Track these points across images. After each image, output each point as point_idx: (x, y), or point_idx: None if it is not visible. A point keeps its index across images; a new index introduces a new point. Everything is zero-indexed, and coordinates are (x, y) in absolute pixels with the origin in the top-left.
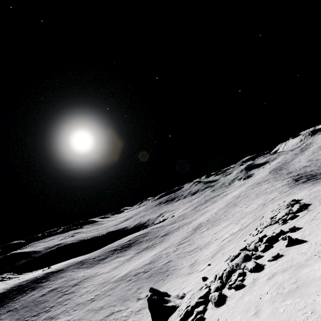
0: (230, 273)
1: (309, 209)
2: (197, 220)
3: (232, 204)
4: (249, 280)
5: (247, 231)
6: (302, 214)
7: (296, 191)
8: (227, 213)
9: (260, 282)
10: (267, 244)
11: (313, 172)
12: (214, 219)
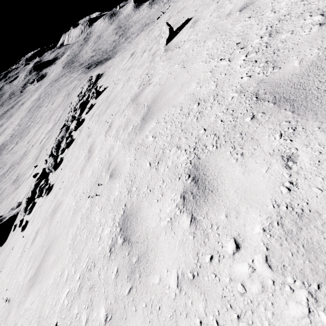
0: (59, 145)
1: (104, 75)
2: None
3: (36, 107)
4: (77, 134)
5: (61, 121)
6: (100, 81)
7: (91, 73)
8: (34, 118)
9: (85, 126)
10: (81, 108)
11: (99, 60)
12: (20, 130)
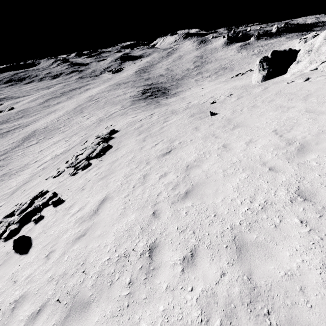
0: None
1: (103, 158)
2: (35, 124)
3: (80, 109)
4: None
5: (64, 159)
6: (93, 165)
7: (130, 111)
8: (69, 122)
9: None
10: (18, 225)
11: (161, 86)
12: (52, 128)
